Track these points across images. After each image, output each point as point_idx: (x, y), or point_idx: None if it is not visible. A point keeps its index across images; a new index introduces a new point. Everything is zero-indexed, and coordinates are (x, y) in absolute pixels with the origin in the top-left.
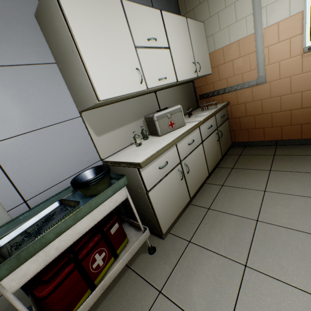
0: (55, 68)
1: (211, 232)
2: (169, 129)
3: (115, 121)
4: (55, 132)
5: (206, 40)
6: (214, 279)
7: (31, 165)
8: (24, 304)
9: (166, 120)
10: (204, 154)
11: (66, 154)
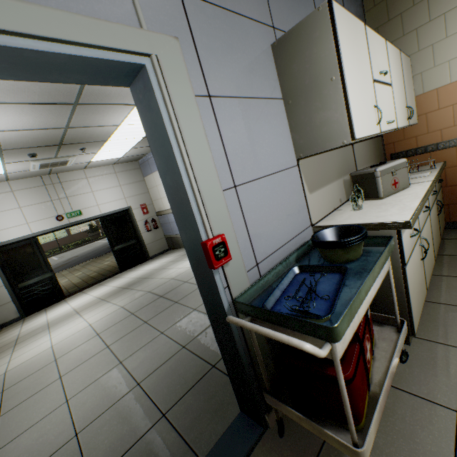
0: (281, 105)
1: None
2: (391, 190)
3: (322, 176)
4: (279, 181)
5: (412, 79)
6: None
7: (262, 218)
8: (220, 419)
9: (390, 177)
10: (431, 230)
11: (286, 211)
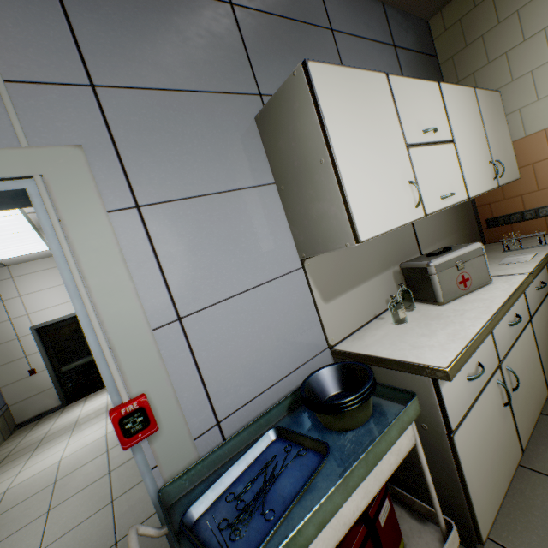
0: (273, 191)
1: None
2: (459, 290)
3: (351, 273)
4: (266, 296)
5: (505, 120)
6: None
7: (231, 354)
8: None
9: (454, 272)
10: (536, 345)
11: (279, 336)
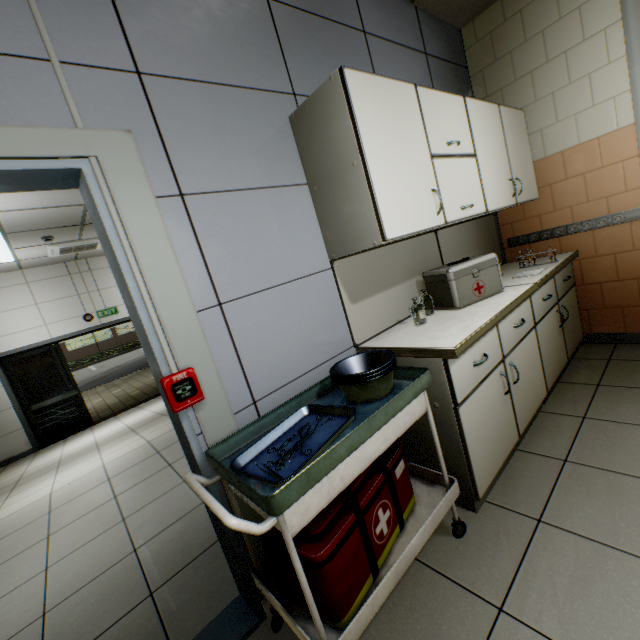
0: (305, 192)
1: (585, 505)
2: (474, 297)
3: (377, 279)
4: (298, 292)
5: (527, 139)
6: (622, 596)
7: (266, 342)
8: (214, 603)
9: (470, 280)
10: (539, 350)
11: (309, 330)
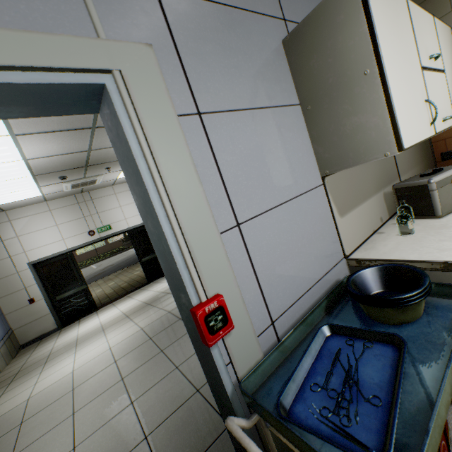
0: (298, 112)
1: None
2: None
3: (356, 193)
4: (299, 208)
5: None
6: None
7: (277, 260)
8: None
9: (450, 189)
10: None
11: (310, 245)
